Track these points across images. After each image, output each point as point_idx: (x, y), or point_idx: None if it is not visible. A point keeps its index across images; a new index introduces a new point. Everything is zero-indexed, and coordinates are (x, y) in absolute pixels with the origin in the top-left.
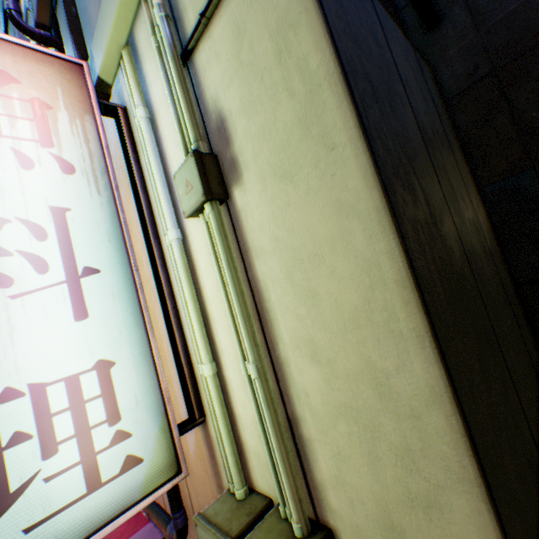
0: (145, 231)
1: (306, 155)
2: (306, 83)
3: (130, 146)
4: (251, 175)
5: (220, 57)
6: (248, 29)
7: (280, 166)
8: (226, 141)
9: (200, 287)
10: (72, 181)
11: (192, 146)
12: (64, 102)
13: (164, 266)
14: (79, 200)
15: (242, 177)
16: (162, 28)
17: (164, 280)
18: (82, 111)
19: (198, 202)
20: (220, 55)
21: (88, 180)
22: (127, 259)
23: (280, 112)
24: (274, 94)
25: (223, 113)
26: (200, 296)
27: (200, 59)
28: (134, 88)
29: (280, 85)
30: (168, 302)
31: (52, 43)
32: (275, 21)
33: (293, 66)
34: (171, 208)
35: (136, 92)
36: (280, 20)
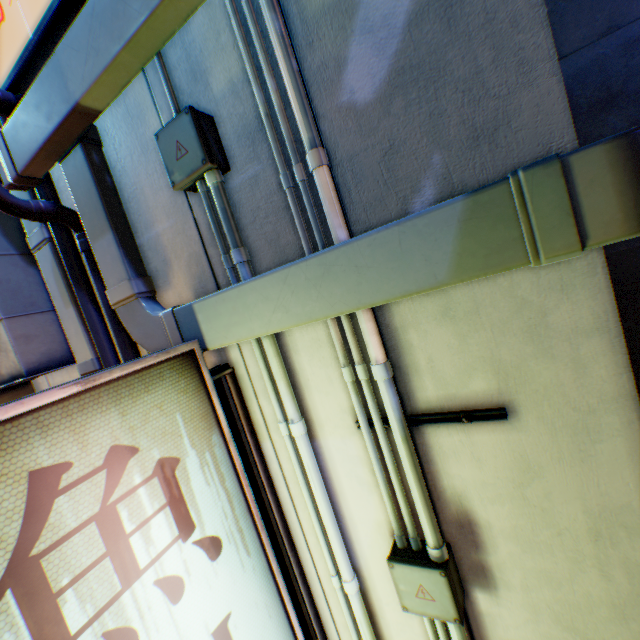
0: (268, 532)
1: (615, 634)
2: (633, 583)
3: (247, 429)
4: (513, 596)
5: (481, 463)
6: (544, 476)
7: (568, 618)
8: (471, 541)
9: (380, 632)
10: (222, 563)
11: (431, 549)
12: (187, 434)
13: (304, 581)
14: (234, 587)
15: (494, 588)
16: (389, 394)
17: (307, 600)
18: (207, 431)
19: (442, 618)
20: (482, 461)
21: (234, 544)
22: (287, 623)
23: (582, 578)
24: (577, 559)
25: (473, 514)
26: (378, 639)
27: (438, 437)
28: (285, 392)
29: (588, 557)
30: (315, 629)
31: (58, 218)
32: (598, 503)
33: (616, 558)
34: (345, 550)
35: (290, 398)
36: (606, 507)
